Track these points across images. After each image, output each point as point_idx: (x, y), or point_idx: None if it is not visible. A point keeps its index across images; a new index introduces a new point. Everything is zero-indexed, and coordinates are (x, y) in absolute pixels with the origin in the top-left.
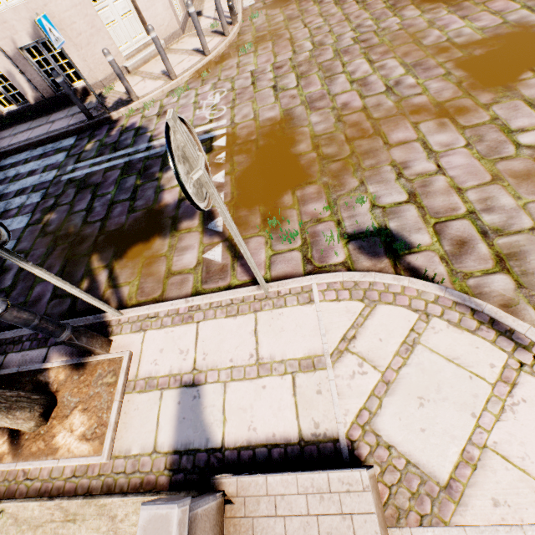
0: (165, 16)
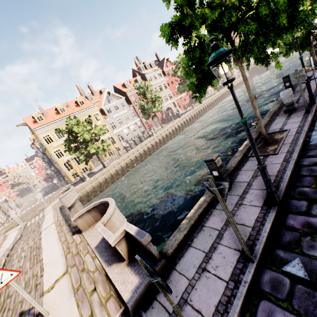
0: None
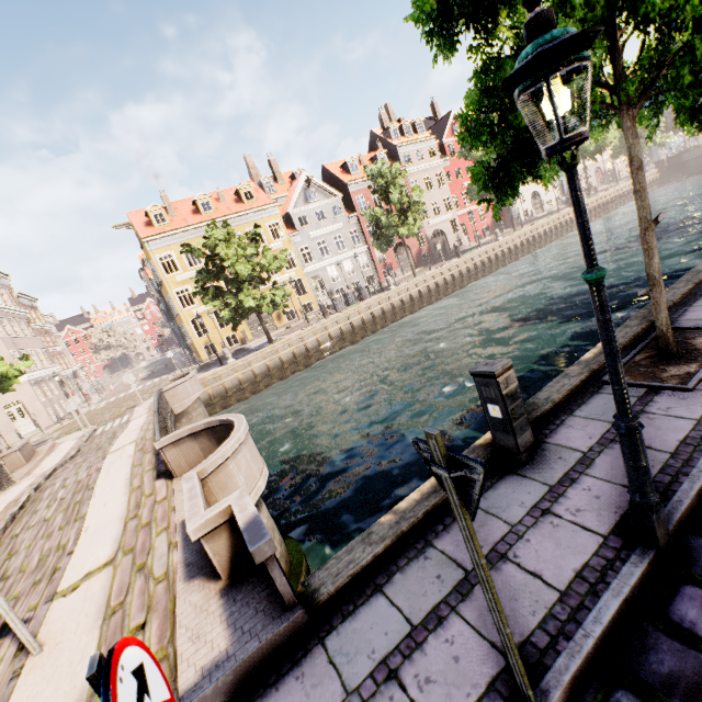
0: (47, 420)
